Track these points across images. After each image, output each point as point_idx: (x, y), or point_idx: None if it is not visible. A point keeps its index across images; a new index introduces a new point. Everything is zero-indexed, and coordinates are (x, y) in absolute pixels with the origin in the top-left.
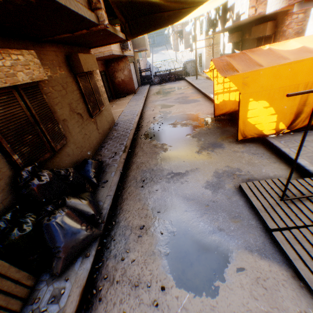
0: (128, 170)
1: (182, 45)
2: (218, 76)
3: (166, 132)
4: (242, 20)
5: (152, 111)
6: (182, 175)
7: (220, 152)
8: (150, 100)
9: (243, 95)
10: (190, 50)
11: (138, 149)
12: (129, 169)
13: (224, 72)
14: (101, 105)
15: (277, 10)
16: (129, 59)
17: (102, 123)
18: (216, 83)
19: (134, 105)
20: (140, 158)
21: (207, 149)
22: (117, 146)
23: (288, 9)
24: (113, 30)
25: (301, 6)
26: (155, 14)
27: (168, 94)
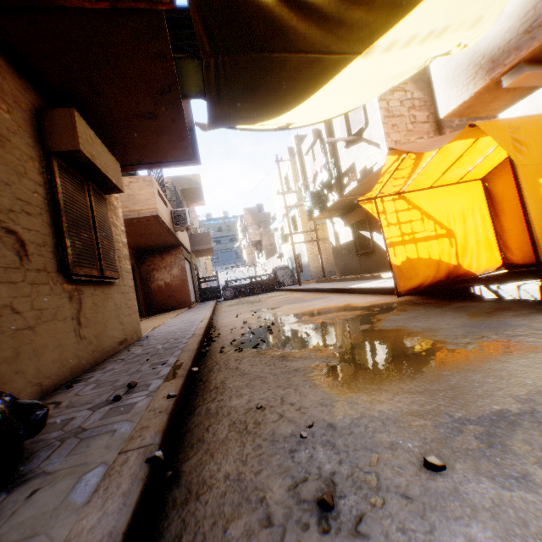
0: (192, 453)
1: (261, 257)
2: (386, 210)
3: (295, 332)
4: (376, 171)
5: (236, 317)
6: (539, 422)
7: (539, 333)
8: (225, 310)
9: (521, 169)
10: (279, 254)
11: (222, 374)
12: (197, 447)
13: (440, 146)
14: (112, 270)
15: (464, 100)
16: (184, 252)
17: (101, 315)
18: (386, 224)
19: (190, 315)
20: (240, 395)
21: (477, 335)
22: (140, 370)
23: (472, 112)
24: (178, 83)
25: (518, 71)
26: (274, 52)
27: (258, 301)
